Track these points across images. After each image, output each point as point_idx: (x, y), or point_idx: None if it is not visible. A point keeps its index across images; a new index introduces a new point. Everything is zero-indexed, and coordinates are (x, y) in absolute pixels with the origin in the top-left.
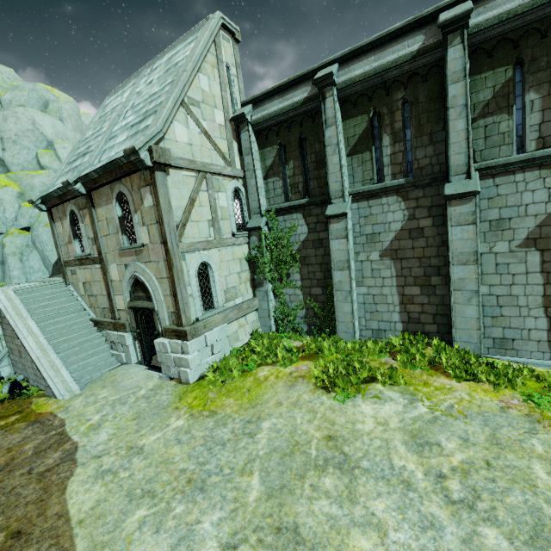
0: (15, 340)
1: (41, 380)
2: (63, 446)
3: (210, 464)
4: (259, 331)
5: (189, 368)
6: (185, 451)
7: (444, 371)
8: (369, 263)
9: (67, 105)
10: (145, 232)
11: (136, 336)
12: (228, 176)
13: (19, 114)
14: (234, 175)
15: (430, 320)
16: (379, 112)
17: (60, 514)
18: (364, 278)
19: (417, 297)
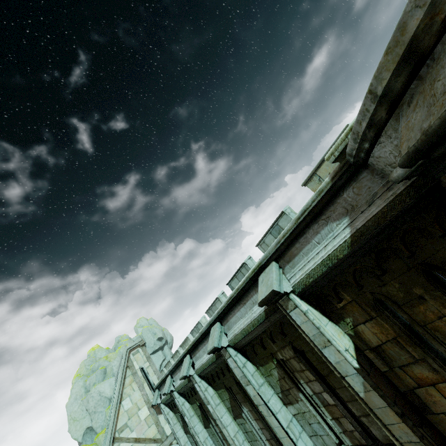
0: None
1: None
2: None
3: None
4: None
5: None
6: None
7: None
8: None
9: (115, 361)
10: None
11: None
12: None
13: (93, 394)
14: None
15: None
16: (199, 403)
17: None
18: None
19: None
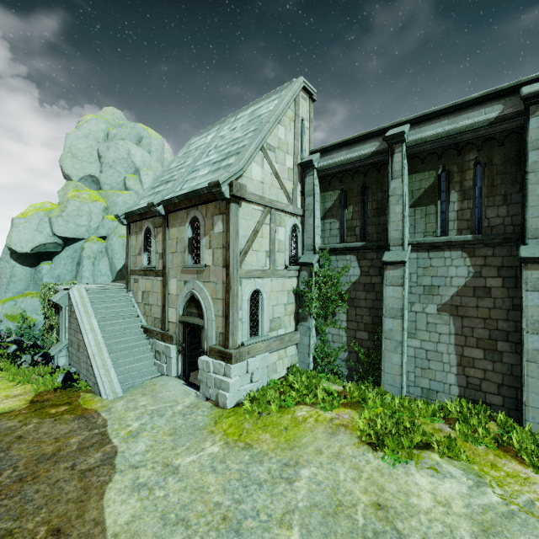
0: (78, 334)
1: (92, 376)
2: (104, 447)
3: (246, 504)
4: (297, 366)
5: (229, 392)
6: (220, 482)
7: (516, 455)
8: (425, 315)
9: (156, 141)
10: (209, 254)
11: (181, 349)
12: (289, 213)
13: (119, 146)
14: (295, 212)
15: (494, 390)
16: (448, 170)
17: (97, 521)
18: (417, 330)
19: (479, 361)
